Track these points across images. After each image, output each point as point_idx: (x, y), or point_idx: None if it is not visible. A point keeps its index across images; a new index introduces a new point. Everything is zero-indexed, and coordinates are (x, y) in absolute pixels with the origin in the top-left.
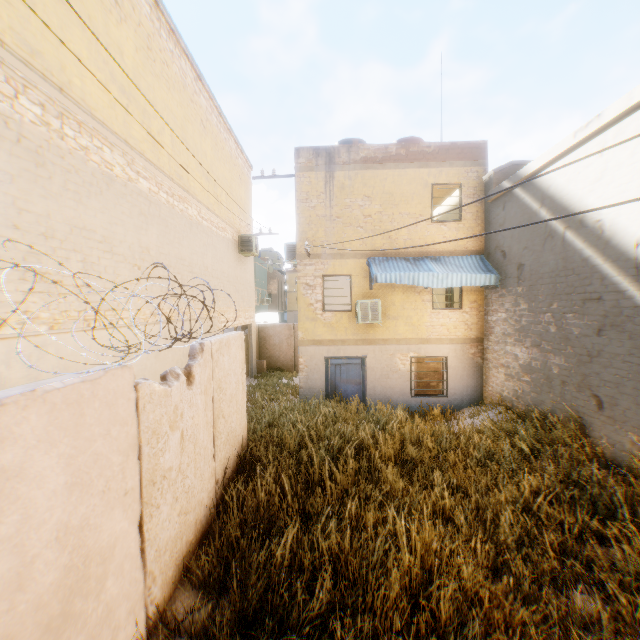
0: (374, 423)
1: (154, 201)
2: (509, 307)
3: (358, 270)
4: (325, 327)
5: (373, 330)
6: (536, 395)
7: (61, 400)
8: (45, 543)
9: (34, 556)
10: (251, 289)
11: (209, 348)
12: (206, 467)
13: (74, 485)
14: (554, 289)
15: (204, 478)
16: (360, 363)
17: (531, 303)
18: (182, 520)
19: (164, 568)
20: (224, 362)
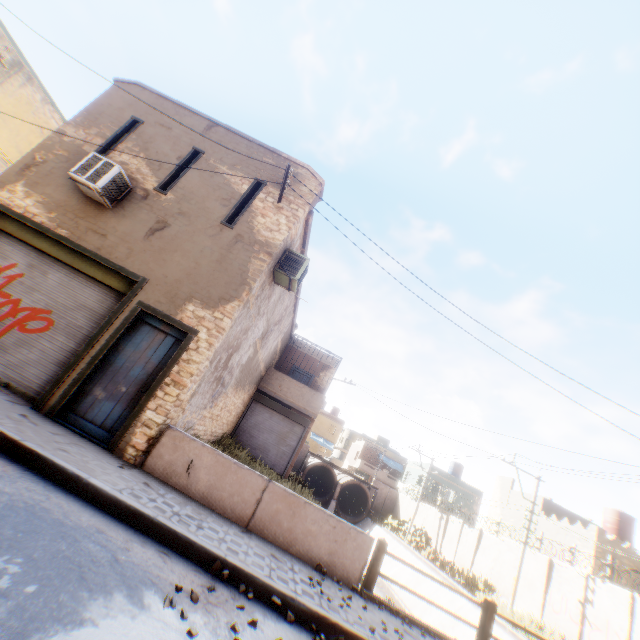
0: None
1: None
2: None
3: None
4: None
5: None
6: None
7: None
8: None
9: None
10: None
11: None
12: None
13: None
14: None
15: None
16: None
17: None
18: None
19: None
20: None
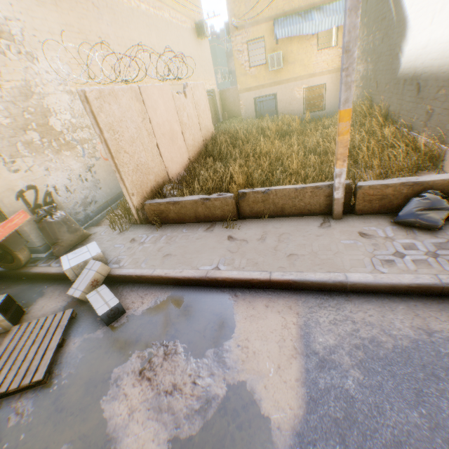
0: (270, 121)
1: (149, 17)
2: (360, 37)
3: (268, 33)
4: (252, 79)
5: (280, 75)
6: (362, 93)
7: (158, 89)
8: (165, 120)
9: (164, 121)
10: (210, 65)
11: (189, 86)
12: (198, 132)
13: (166, 111)
14: (374, 16)
15: (198, 135)
16: (274, 98)
17: (367, 30)
18: (193, 143)
19: (191, 151)
20: (197, 94)
